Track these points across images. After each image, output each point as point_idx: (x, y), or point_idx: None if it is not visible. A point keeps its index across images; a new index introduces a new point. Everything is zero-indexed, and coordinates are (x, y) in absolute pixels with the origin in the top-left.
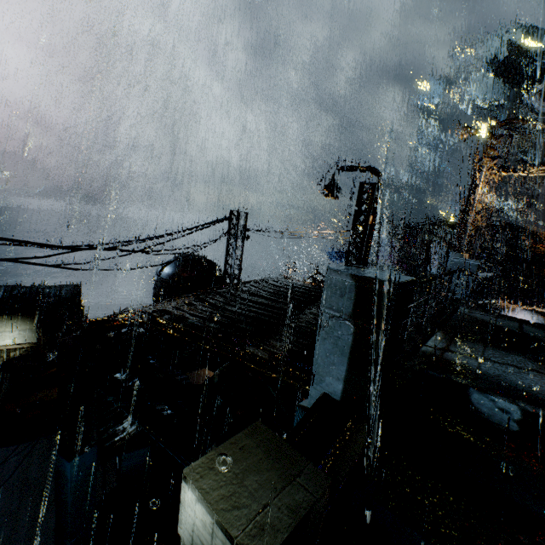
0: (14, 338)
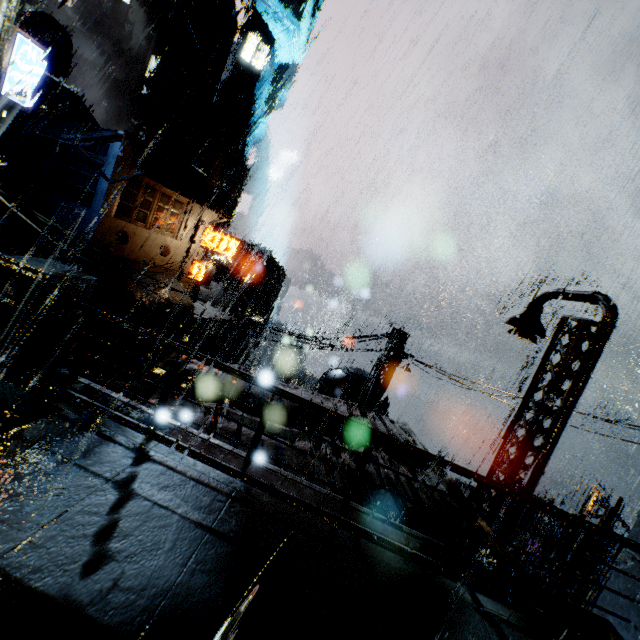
0: None
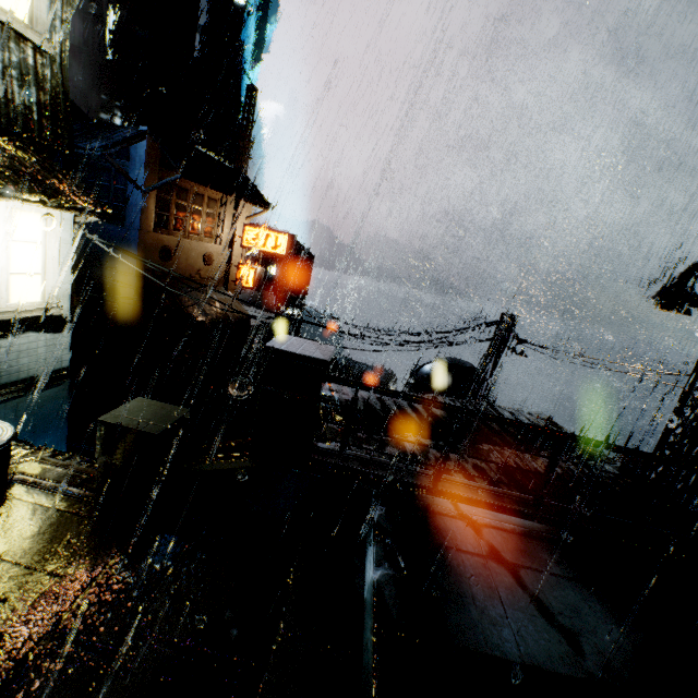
0: None
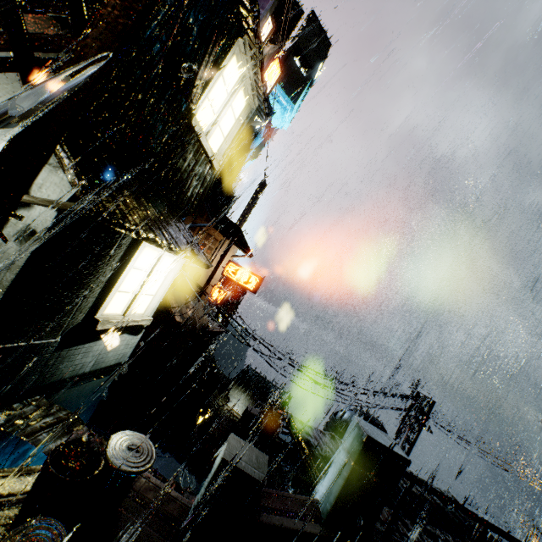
0: (238, 407)
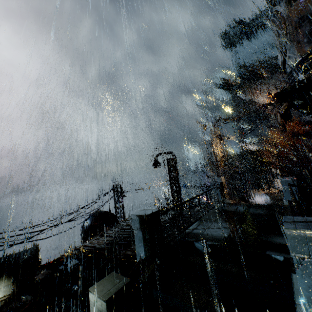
0: None
